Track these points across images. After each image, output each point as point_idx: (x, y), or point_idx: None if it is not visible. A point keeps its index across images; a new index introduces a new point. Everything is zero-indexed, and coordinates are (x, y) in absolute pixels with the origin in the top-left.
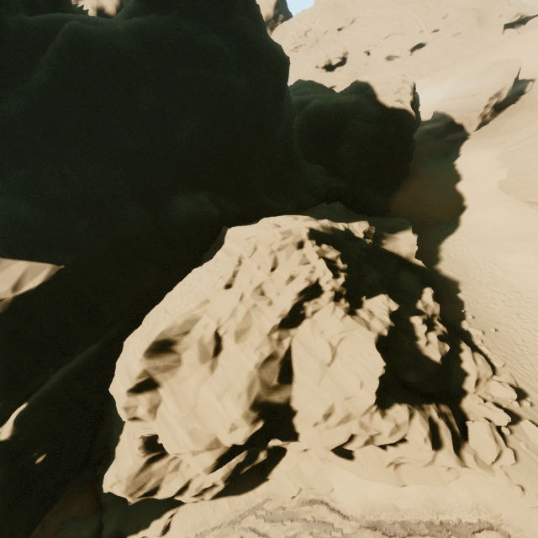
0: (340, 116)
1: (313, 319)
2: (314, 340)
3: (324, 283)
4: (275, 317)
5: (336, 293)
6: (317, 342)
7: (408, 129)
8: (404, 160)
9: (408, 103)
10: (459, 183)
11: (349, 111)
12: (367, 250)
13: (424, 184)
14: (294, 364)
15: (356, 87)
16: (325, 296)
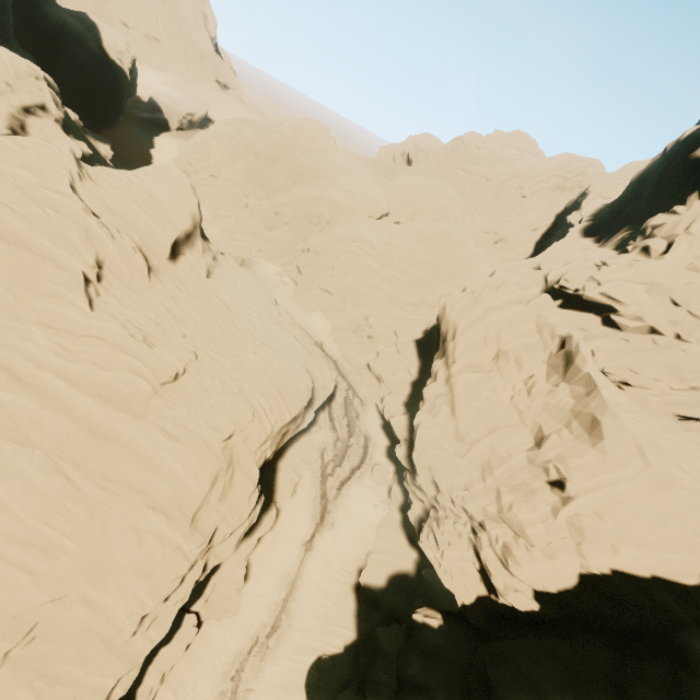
0: (64, 30)
1: (40, 119)
2: (42, 126)
3: (50, 108)
4: (17, 99)
5: (56, 120)
6: (43, 128)
7: (124, 86)
8: (117, 109)
9: (127, 68)
10: (153, 149)
11: (74, 33)
12: (76, 128)
13: (129, 137)
14: (28, 128)
15: (85, 19)
16: (50, 114)
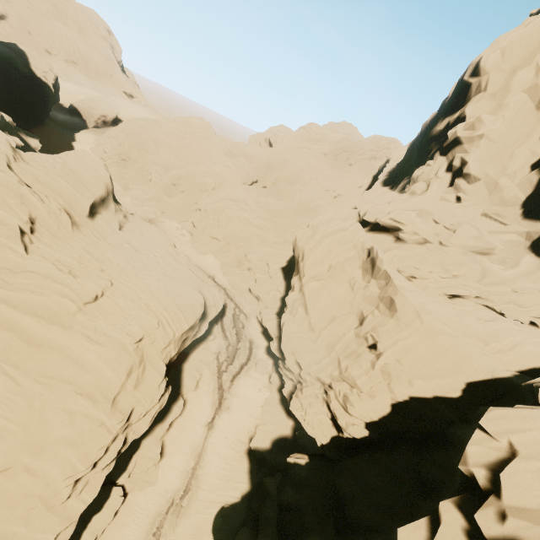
0: None
1: None
2: None
3: None
4: None
5: None
6: None
7: (49, 96)
8: (44, 113)
9: (51, 83)
10: (74, 142)
11: (6, 58)
12: (10, 127)
13: (55, 134)
14: None
15: (15, 48)
16: None
